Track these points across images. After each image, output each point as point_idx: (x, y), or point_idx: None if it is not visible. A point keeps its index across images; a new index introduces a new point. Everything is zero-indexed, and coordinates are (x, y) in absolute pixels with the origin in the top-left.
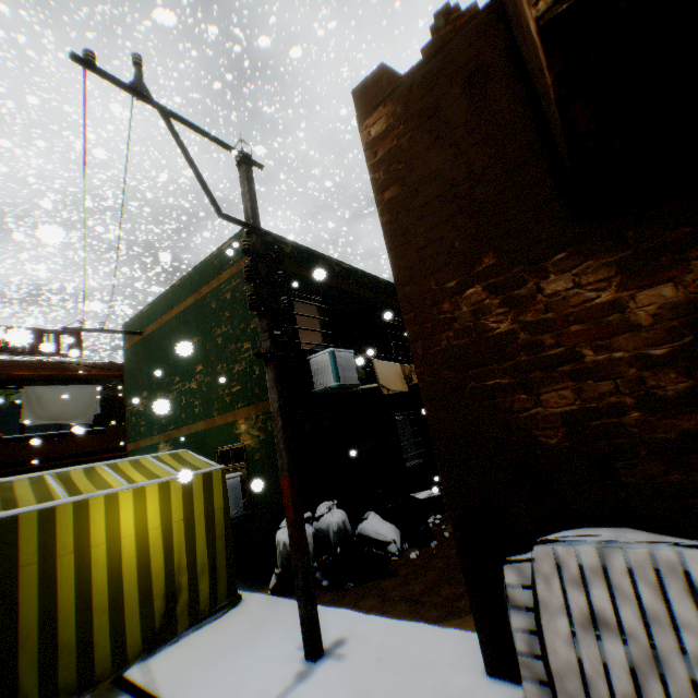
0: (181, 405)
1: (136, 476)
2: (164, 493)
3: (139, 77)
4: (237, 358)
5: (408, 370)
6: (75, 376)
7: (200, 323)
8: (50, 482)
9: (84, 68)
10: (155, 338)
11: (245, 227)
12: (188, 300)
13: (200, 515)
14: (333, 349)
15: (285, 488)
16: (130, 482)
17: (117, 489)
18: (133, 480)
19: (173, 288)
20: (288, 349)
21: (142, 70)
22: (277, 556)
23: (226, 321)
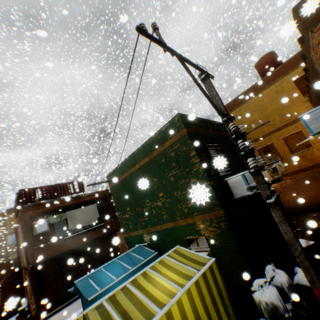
0: (153, 214)
1: (172, 275)
2: (198, 287)
3: (160, 37)
4: (187, 187)
5: (270, 172)
6: (84, 201)
7: (155, 170)
8: (134, 292)
9: (143, 36)
10: (127, 180)
11: (227, 117)
12: (144, 159)
13: (216, 294)
14: (243, 173)
15: (319, 295)
16: (176, 284)
17: (179, 295)
18: (175, 280)
19: (133, 154)
20: (216, 178)
21: (158, 32)
22: (262, 310)
23: (174, 168)
